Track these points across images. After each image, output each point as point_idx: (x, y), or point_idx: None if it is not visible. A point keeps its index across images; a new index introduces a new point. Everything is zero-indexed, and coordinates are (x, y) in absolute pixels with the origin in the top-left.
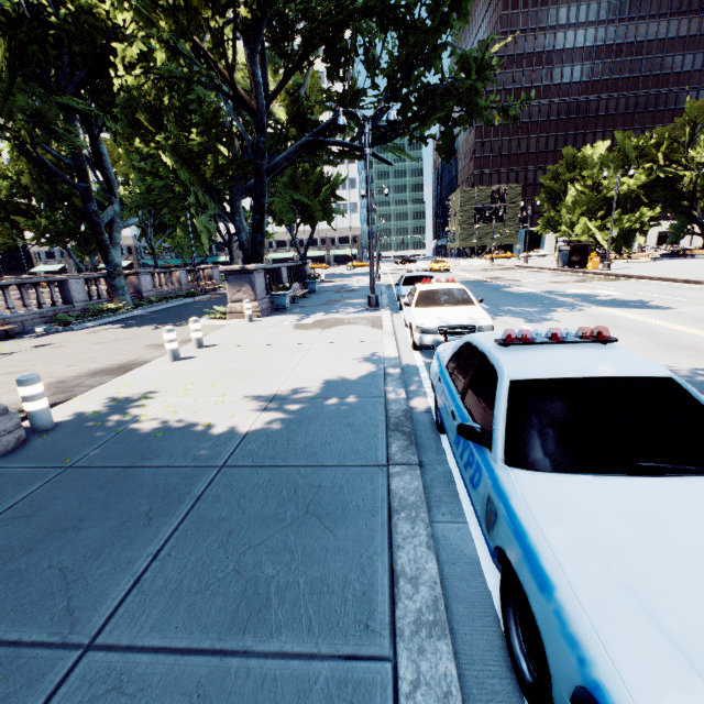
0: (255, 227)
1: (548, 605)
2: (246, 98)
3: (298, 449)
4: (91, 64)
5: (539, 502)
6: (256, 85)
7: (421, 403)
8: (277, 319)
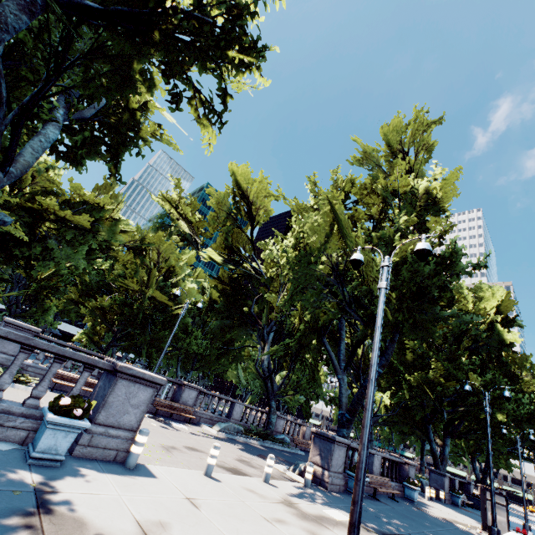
0: (484, 471)
1: None
2: None
3: None
4: None
5: None
6: None
7: None
8: None
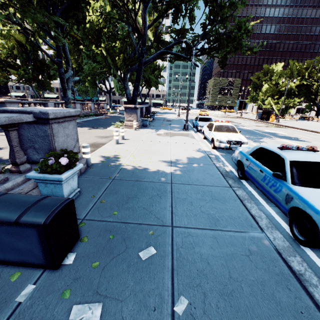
0: (135, 88)
1: (319, 216)
2: (140, 28)
3: (195, 180)
4: (69, 2)
5: (308, 194)
6: (145, 23)
7: (227, 168)
8: (146, 130)
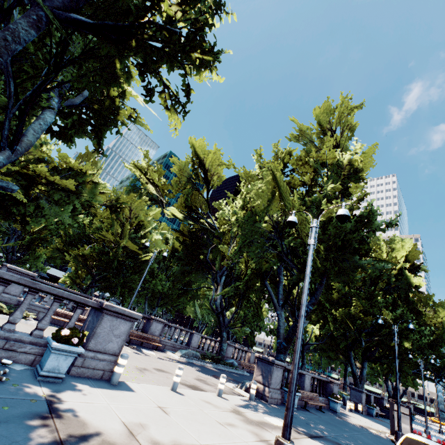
0: (395, 389)
1: None
2: None
3: None
4: None
5: None
6: None
7: None
8: None
